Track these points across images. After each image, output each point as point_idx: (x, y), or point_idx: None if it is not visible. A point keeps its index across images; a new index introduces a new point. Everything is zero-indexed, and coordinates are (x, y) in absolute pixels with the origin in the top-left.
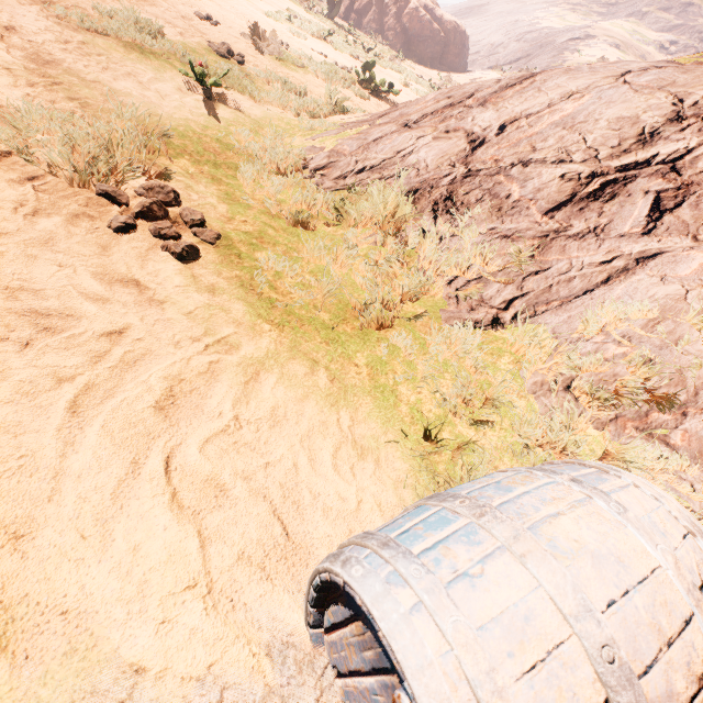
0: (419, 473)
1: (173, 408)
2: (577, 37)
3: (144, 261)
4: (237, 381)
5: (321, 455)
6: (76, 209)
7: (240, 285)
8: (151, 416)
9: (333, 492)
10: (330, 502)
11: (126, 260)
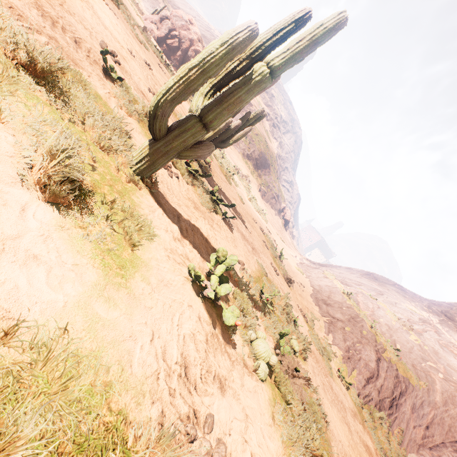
0: None
1: None
2: None
3: None
4: None
5: None
6: None
7: None
8: None
9: None
10: None
11: None
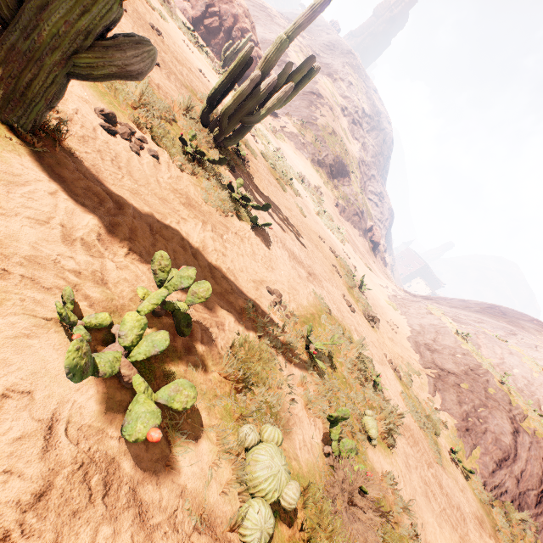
0: None
1: None
2: (315, 93)
3: None
4: None
5: None
6: None
7: None
8: None
9: None
10: None
11: None
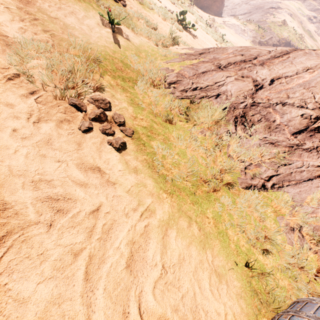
0: (245, 289)
1: (132, 263)
2: (274, 7)
3: (100, 152)
4: (159, 238)
5: (203, 283)
6: (60, 116)
7: (148, 166)
8: (125, 275)
9: (214, 310)
10: (213, 316)
11: (92, 154)
